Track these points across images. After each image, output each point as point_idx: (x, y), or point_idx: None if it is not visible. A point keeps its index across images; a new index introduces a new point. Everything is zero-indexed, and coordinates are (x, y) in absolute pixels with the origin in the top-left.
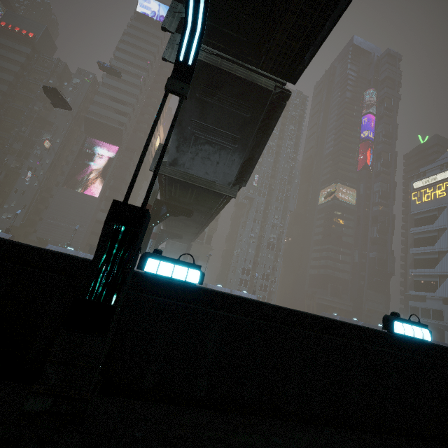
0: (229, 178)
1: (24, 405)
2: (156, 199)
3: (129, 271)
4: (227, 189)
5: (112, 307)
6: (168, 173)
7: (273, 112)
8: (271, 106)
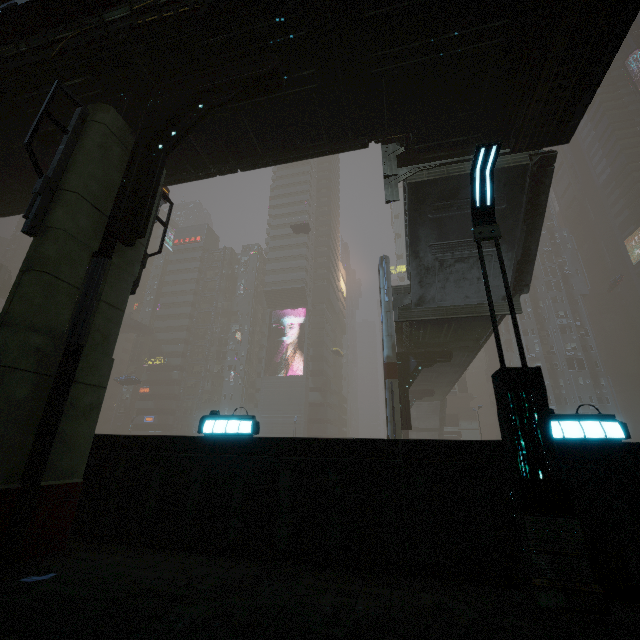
0: (502, 291)
1: (537, 601)
2: (397, 352)
3: (552, 440)
4: (504, 305)
5: (562, 483)
6: (417, 316)
7: (538, 185)
8: (533, 180)
